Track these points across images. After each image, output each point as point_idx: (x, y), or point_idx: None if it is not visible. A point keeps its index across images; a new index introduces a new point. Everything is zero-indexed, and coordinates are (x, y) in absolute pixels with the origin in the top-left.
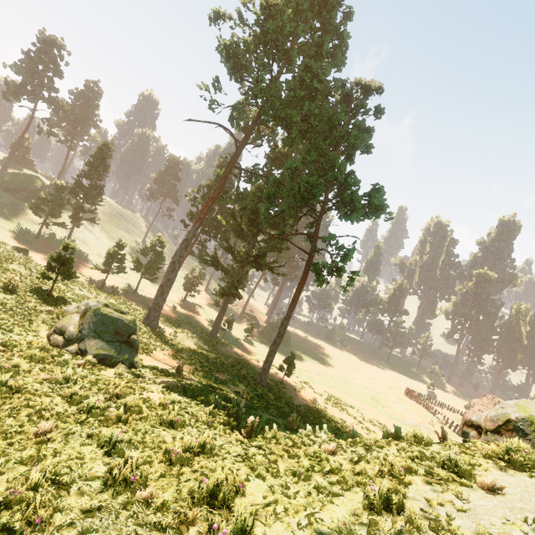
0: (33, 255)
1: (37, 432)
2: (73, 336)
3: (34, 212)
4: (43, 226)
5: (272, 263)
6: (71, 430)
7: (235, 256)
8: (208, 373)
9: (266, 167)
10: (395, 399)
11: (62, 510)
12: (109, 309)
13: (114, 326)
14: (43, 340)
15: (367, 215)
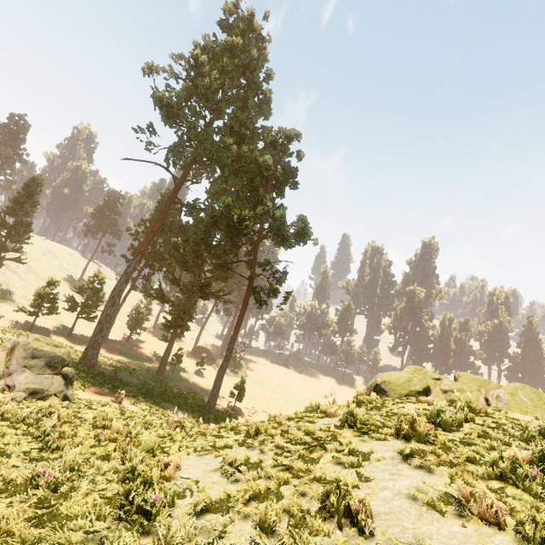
0: None
1: None
2: None
3: None
4: None
5: (218, 292)
6: (6, 433)
7: (181, 287)
8: (152, 403)
9: (208, 201)
10: None
11: (6, 463)
12: (40, 343)
13: (46, 359)
14: None
15: (296, 242)
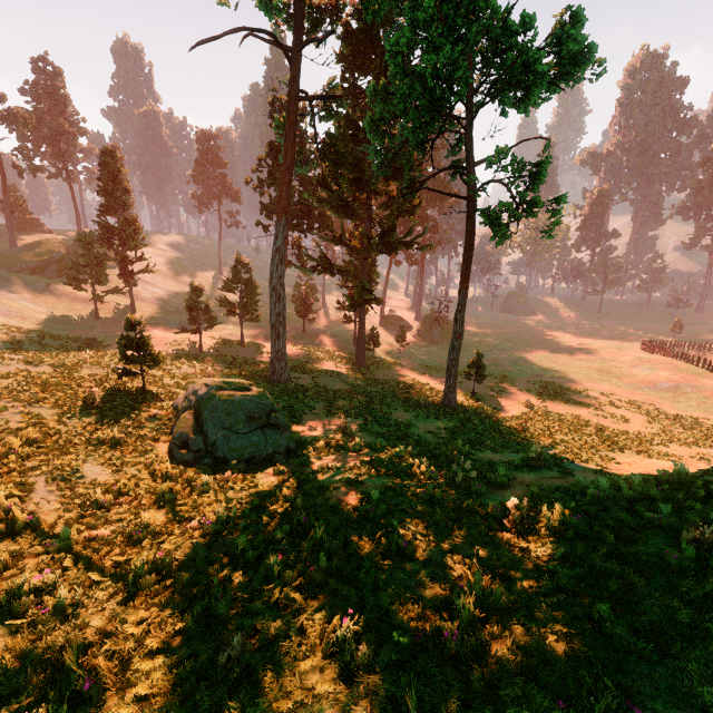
0: (104, 342)
1: (224, 662)
2: (199, 444)
3: (76, 288)
4: (96, 302)
5: (406, 236)
6: (270, 631)
7: (349, 246)
8: (382, 419)
9: (344, 80)
10: (633, 362)
11: None
12: (226, 392)
13: (244, 411)
14: (167, 465)
15: (555, 85)
